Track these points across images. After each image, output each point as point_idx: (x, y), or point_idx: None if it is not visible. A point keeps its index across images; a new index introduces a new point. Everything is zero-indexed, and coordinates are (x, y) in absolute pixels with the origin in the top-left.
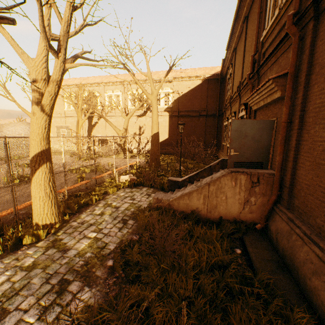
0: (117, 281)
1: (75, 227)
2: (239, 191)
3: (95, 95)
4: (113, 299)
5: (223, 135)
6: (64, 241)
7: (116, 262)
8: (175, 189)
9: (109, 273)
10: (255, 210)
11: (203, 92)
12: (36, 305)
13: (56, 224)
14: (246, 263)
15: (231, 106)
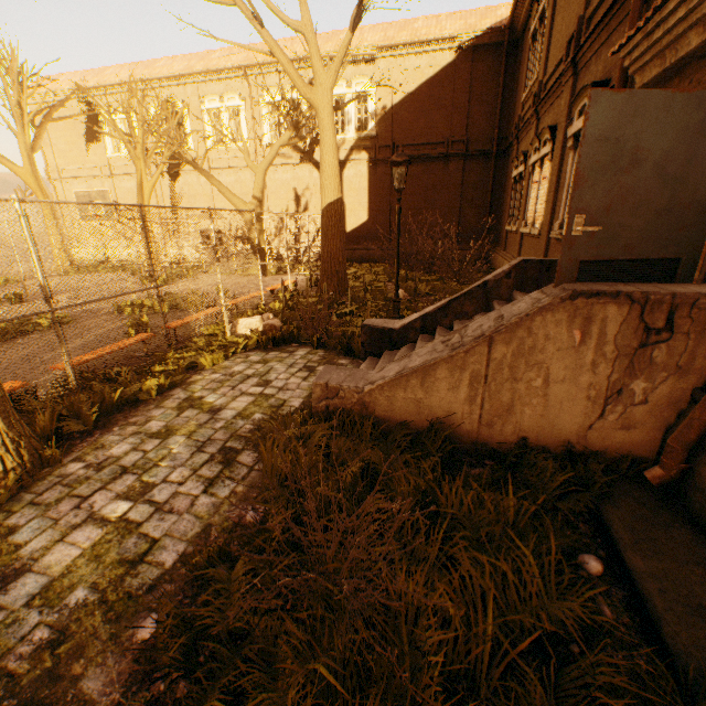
0: None
1: (73, 483)
2: (595, 361)
3: (178, 111)
4: None
5: (509, 205)
6: (18, 540)
7: (159, 636)
8: (384, 351)
9: (134, 680)
10: (641, 420)
11: (460, 88)
12: None
13: (10, 476)
14: (630, 620)
15: (540, 116)
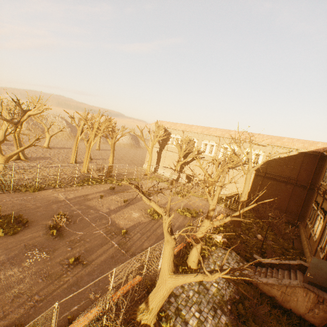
0: (234, 318)
1: None
2: (307, 301)
3: (194, 140)
4: (237, 326)
5: (309, 213)
6: (204, 283)
7: (232, 308)
8: (257, 265)
9: (230, 312)
10: (316, 317)
11: (297, 163)
12: (209, 312)
13: (197, 269)
14: None
15: (324, 200)
